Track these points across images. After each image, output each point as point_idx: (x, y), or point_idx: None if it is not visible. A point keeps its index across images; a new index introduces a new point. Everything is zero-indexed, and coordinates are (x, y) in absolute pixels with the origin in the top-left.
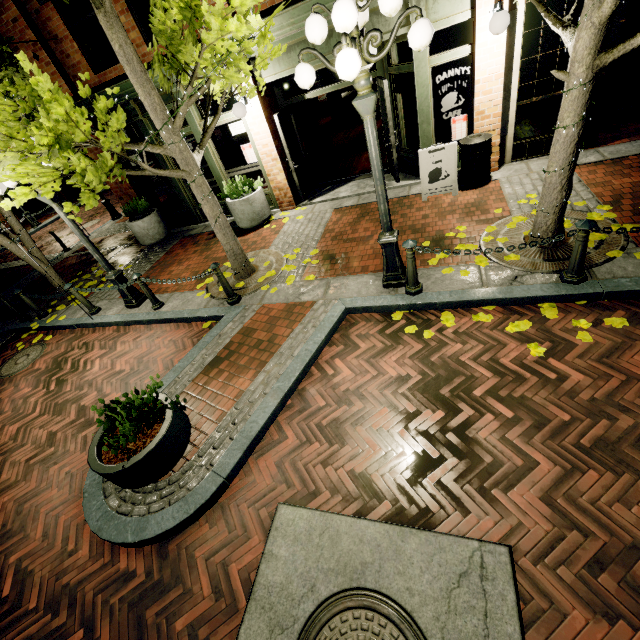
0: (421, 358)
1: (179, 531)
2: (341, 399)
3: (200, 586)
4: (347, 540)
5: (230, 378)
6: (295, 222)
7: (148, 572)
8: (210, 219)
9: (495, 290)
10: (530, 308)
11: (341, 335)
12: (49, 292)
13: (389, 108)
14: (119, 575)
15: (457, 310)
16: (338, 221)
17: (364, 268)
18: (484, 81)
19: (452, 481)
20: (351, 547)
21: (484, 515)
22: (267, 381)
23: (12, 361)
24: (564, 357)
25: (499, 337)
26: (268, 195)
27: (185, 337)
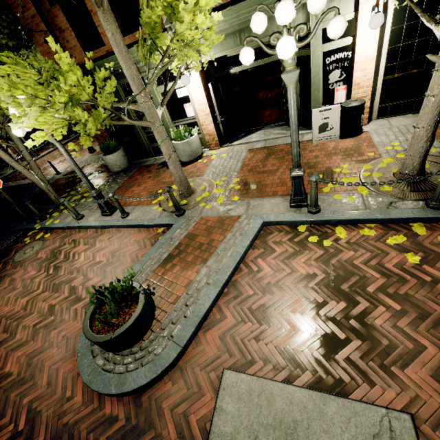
0: (323, 261)
1: (149, 386)
2: (265, 289)
3: (168, 431)
4: (280, 401)
5: (181, 270)
6: (220, 158)
7: (127, 417)
8: (165, 156)
9: (376, 212)
10: (403, 226)
11: (261, 241)
12: (47, 203)
13: None
14: (105, 418)
15: (347, 226)
16: (252, 158)
17: (274, 193)
18: (361, 62)
19: (358, 358)
20: (283, 407)
21: (387, 387)
22: (209, 274)
23: (22, 251)
24: (435, 264)
25: (382, 247)
26: (201, 139)
27: (145, 238)
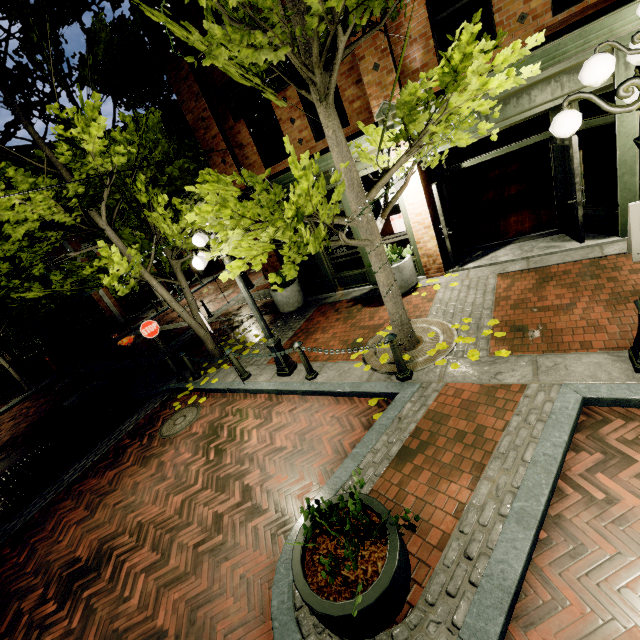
0: None
1: None
2: None
3: None
4: None
5: (434, 480)
6: (450, 289)
7: None
8: (382, 287)
9: None
10: None
11: (588, 436)
12: (199, 354)
13: (577, 164)
14: None
15: None
16: (509, 287)
17: (583, 344)
18: None
19: None
20: None
21: None
22: (497, 495)
23: (171, 421)
24: None
25: None
26: (413, 262)
27: (349, 414)
